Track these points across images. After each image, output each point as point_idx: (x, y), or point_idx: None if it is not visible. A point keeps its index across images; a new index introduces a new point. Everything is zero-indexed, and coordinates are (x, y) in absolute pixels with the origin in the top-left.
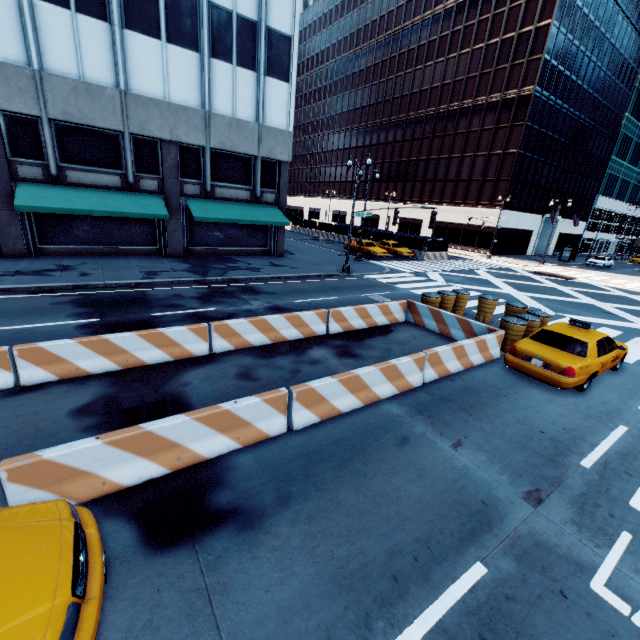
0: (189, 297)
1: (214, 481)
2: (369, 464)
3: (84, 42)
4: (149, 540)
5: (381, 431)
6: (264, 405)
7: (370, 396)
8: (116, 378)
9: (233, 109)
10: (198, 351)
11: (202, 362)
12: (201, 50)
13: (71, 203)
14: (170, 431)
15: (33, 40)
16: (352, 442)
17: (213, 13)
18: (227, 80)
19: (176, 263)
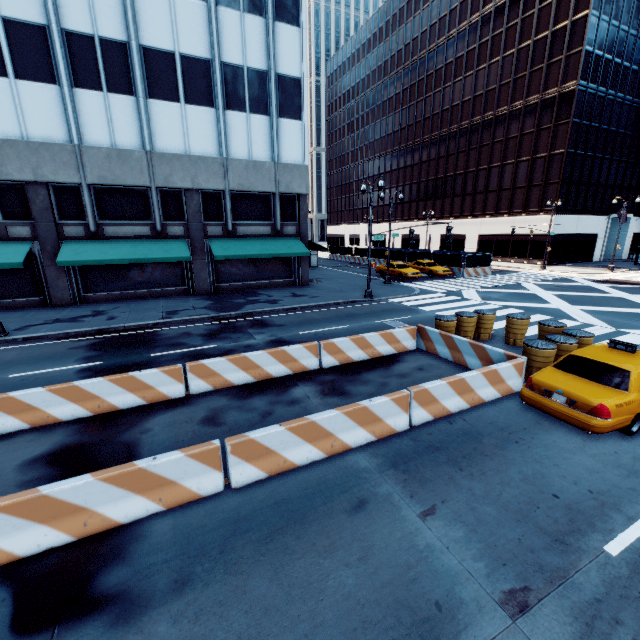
0: (196, 334)
1: (115, 554)
2: (303, 537)
3: (115, 116)
4: (8, 631)
5: (336, 491)
6: (190, 461)
7: (335, 445)
8: (83, 425)
9: (249, 152)
10: (173, 393)
11: (174, 405)
12: (216, 105)
13: (104, 254)
14: (72, 494)
15: (73, 121)
16: (294, 505)
17: (225, 71)
18: (242, 127)
19: (200, 301)
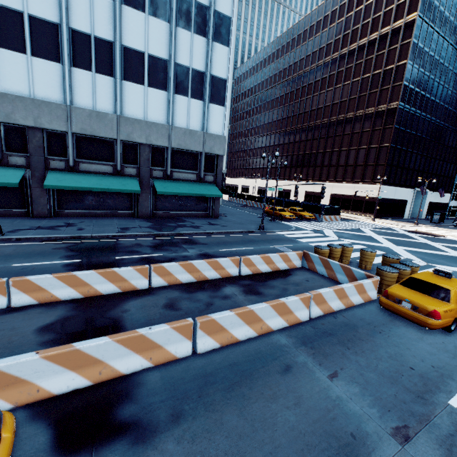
0: (146, 246)
1: (124, 395)
2: (254, 388)
3: (98, 89)
4: (58, 446)
5: (269, 359)
6: (173, 331)
7: (263, 327)
8: (77, 304)
9: (187, 123)
10: (140, 285)
11: (142, 294)
12: (169, 90)
13: (79, 183)
14: (95, 350)
15: (68, 89)
16: (243, 367)
17: (177, 69)
18: (184, 106)
19: (143, 222)
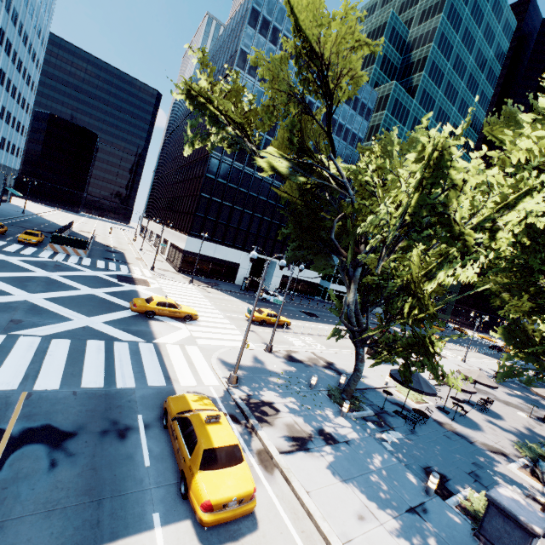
0: None
1: None
2: None
3: None
4: None
5: None
6: None
7: None
8: None
9: None
10: None
11: None
12: None
13: None
14: None
15: None
16: None
17: None
18: None
19: None
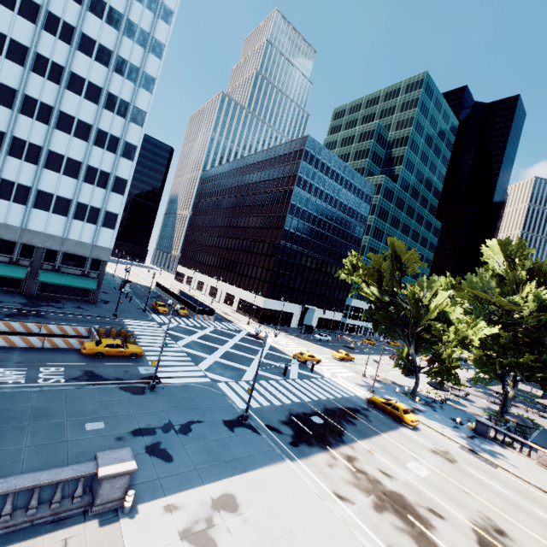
0: (3, 314)
1: None
2: None
3: (12, 211)
4: None
5: (4, 350)
6: None
7: (14, 344)
8: None
9: (80, 237)
10: None
11: None
12: (69, 216)
13: None
14: None
15: None
16: None
17: (79, 205)
18: (80, 227)
19: (22, 299)
